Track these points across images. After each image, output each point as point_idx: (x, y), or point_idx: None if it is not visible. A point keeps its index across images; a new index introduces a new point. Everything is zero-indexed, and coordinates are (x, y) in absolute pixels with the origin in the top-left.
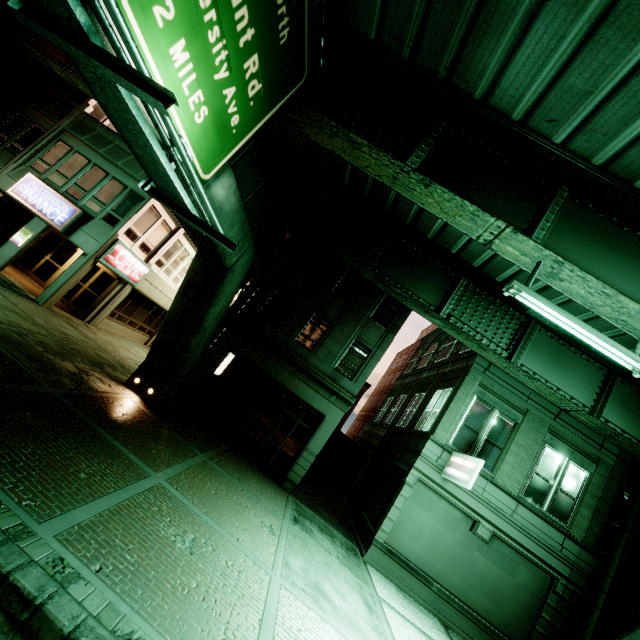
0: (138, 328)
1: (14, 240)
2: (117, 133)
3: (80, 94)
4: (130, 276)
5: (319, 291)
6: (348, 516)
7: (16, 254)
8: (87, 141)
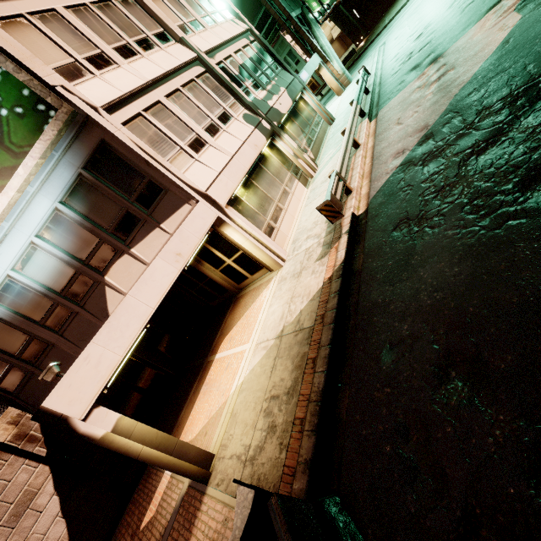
0: None
1: None
2: None
3: None
4: None
5: None
6: None
7: None
8: None
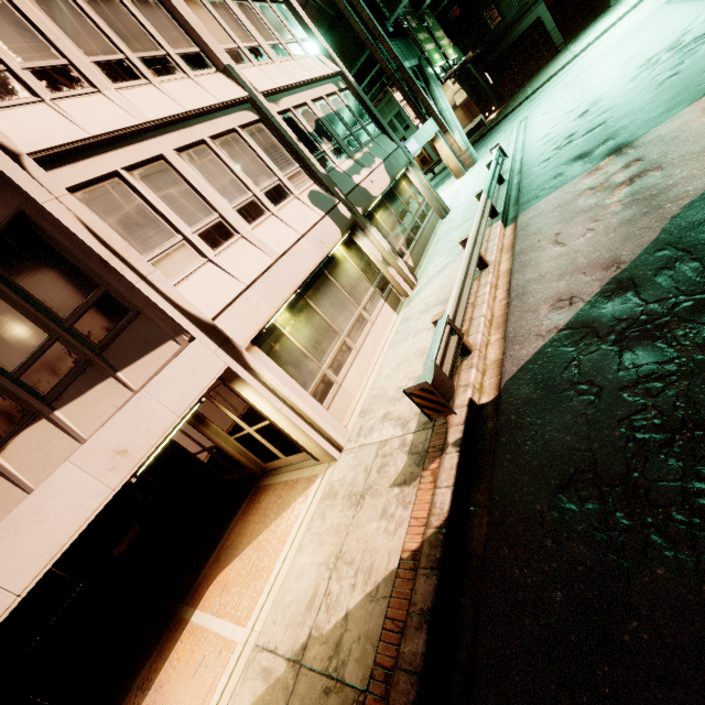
0: None
1: None
2: None
3: None
4: None
5: (471, 7)
6: (603, 8)
7: None
8: None
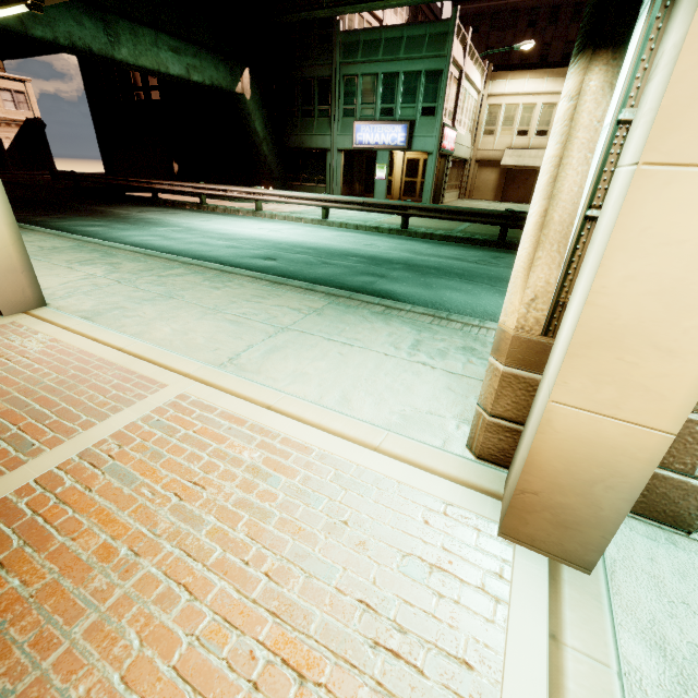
0: (453, 188)
1: (379, 178)
2: (379, 27)
3: (323, 17)
4: (450, 148)
5: None
6: None
7: (386, 186)
8: (363, 58)
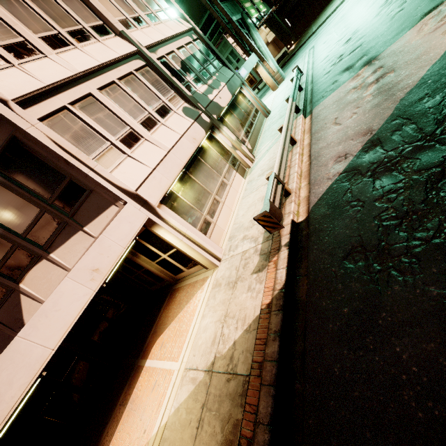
0: None
1: None
2: None
3: None
4: None
5: None
6: None
7: None
8: None
